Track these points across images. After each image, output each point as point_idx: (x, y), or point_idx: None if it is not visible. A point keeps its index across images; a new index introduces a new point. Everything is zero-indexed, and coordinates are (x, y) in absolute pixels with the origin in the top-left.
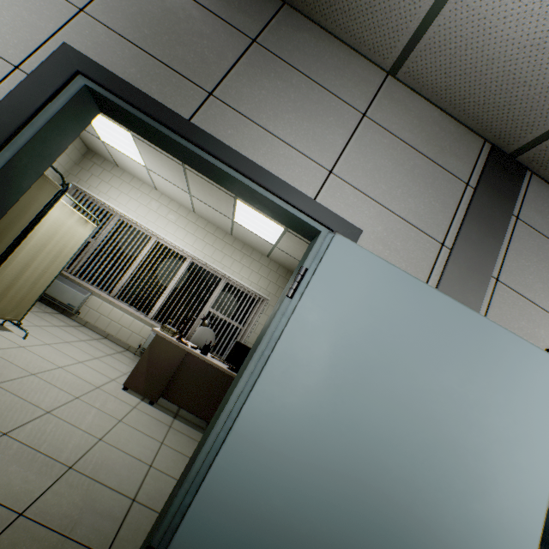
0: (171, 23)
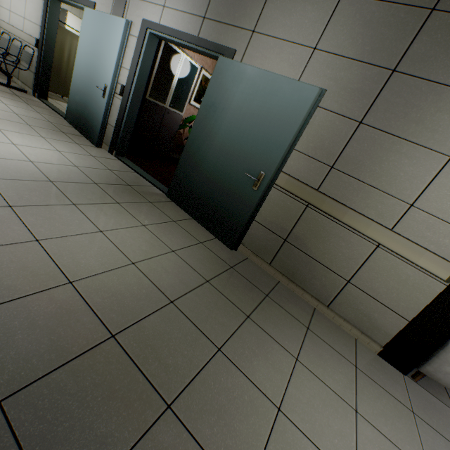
0: None
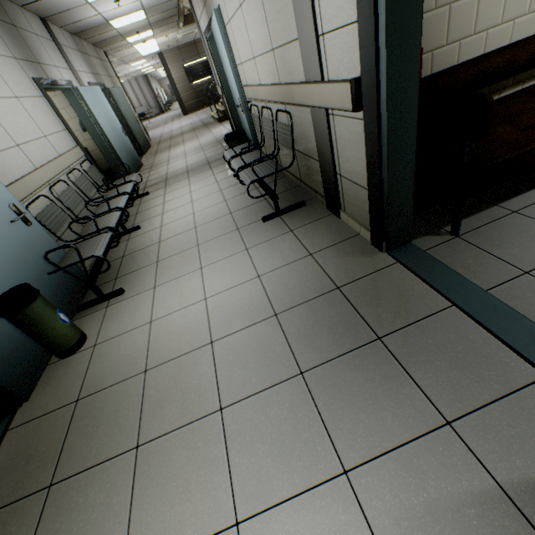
0: (14, 41)
